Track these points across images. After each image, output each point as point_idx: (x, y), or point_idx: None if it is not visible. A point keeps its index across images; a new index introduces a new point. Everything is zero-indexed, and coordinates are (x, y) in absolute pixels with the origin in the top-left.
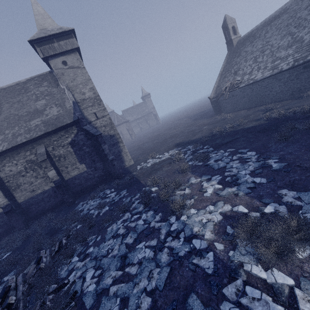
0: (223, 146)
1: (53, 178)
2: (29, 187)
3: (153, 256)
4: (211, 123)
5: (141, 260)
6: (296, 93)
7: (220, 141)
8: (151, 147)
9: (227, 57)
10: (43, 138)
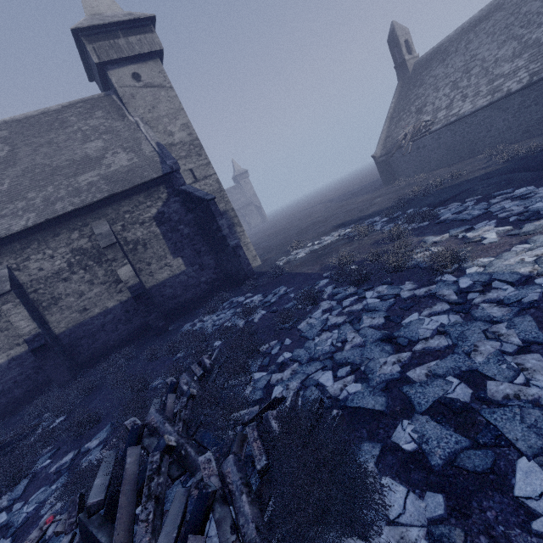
0: (448, 201)
1: (128, 280)
2: (76, 303)
3: (462, 320)
4: (387, 193)
5: (440, 330)
6: (534, 128)
7: (432, 200)
8: (282, 242)
9: (399, 90)
10: (104, 206)
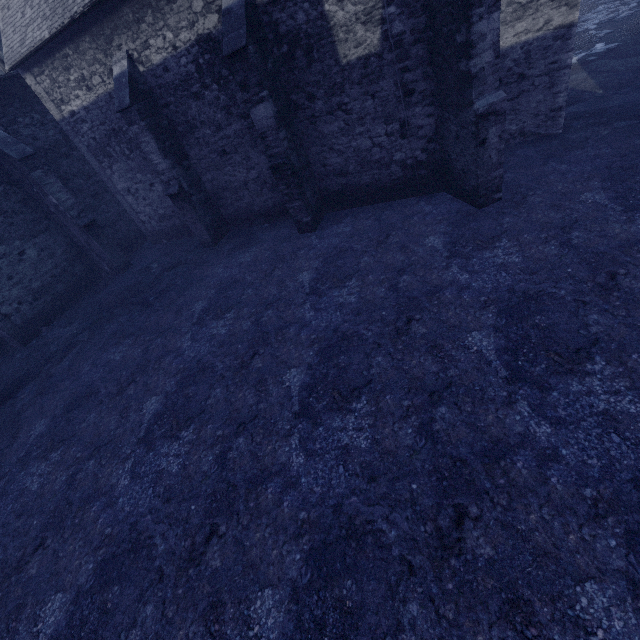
0: None
1: None
2: None
3: None
4: None
5: None
6: None
7: None
8: None
9: None
10: None
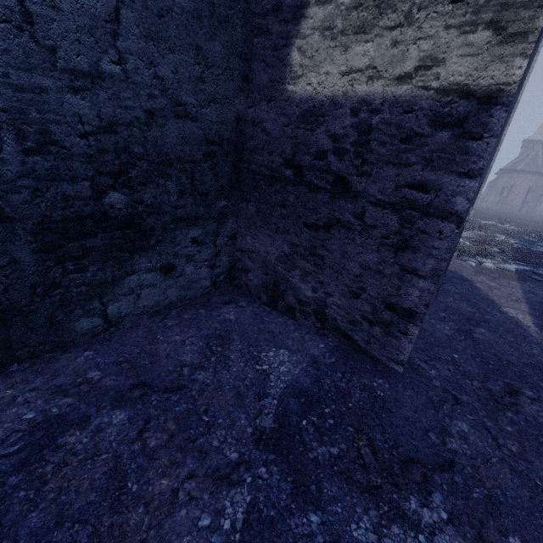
0: None
1: None
2: None
3: None
4: None
5: None
6: None
7: None
8: (521, 223)
9: None
10: None
